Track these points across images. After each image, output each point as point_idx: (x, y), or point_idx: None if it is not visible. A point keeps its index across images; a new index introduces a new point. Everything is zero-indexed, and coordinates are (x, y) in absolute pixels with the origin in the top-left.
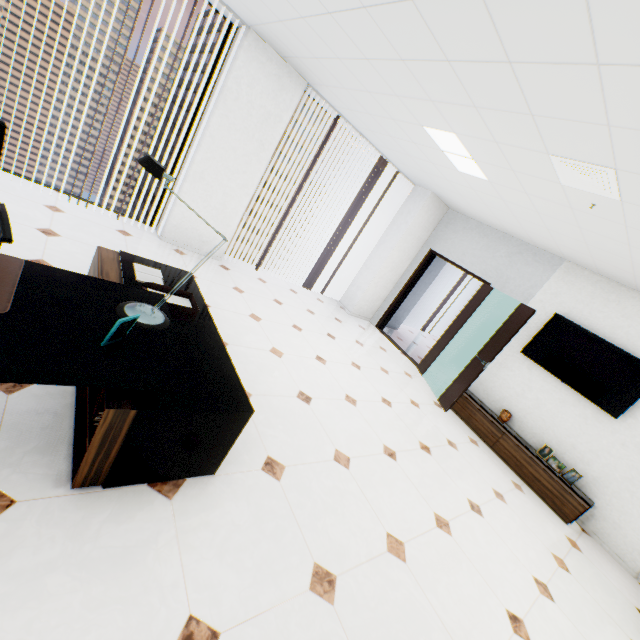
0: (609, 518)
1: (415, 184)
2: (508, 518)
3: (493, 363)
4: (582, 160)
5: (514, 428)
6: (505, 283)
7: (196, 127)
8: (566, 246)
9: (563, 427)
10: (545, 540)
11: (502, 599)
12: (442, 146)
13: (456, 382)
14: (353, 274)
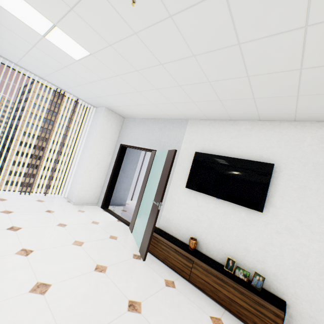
0: (304, 313)
1: (96, 107)
2: None
3: (173, 203)
4: None
5: (203, 251)
6: (163, 146)
7: None
8: (178, 102)
9: (233, 235)
10: None
11: None
12: (35, 27)
13: (146, 229)
14: (73, 175)
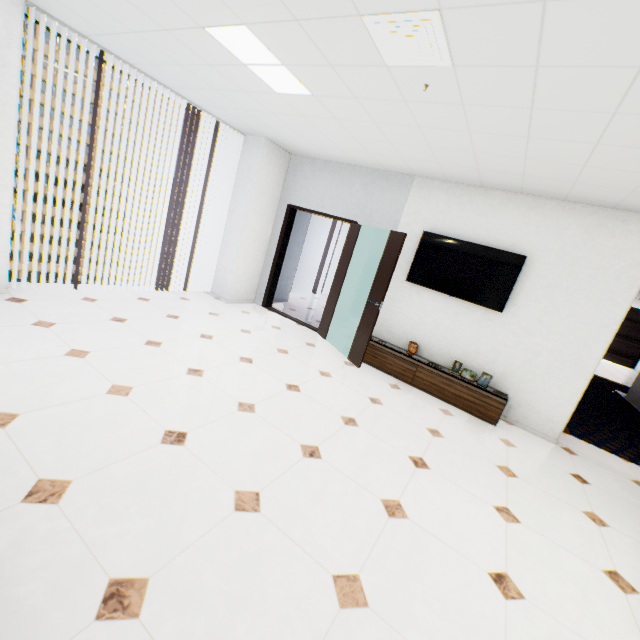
0: (523, 403)
1: (245, 134)
2: (451, 453)
3: (386, 301)
4: (400, 10)
5: (424, 356)
6: (370, 217)
7: None
8: (412, 158)
9: (464, 338)
10: (487, 455)
11: (480, 562)
12: (242, 56)
13: (359, 334)
14: (215, 257)
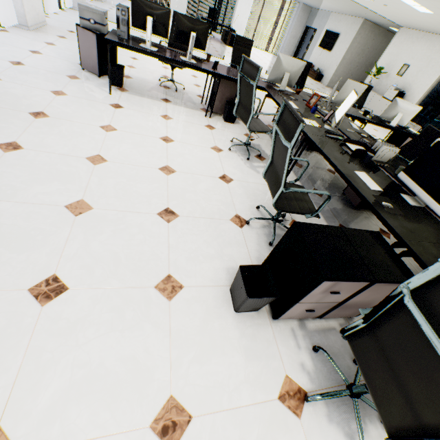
0: (325, 77)
1: (299, 3)
2: None
3: (313, 54)
4: None
5: (314, 69)
6: (320, 27)
7: (234, 6)
8: (322, 7)
9: (322, 61)
10: None
11: None
12: None
13: None
14: (282, 44)
